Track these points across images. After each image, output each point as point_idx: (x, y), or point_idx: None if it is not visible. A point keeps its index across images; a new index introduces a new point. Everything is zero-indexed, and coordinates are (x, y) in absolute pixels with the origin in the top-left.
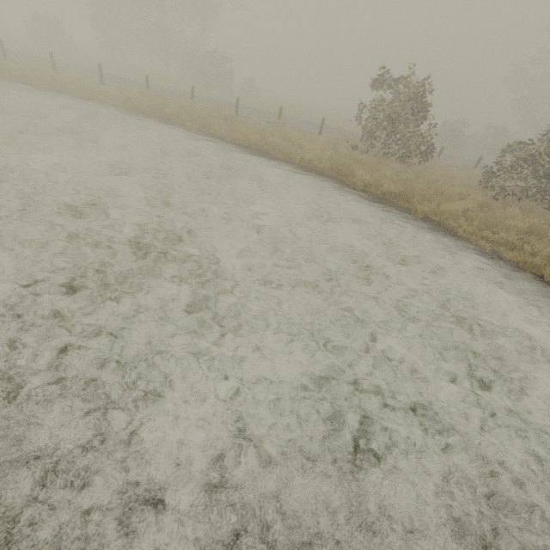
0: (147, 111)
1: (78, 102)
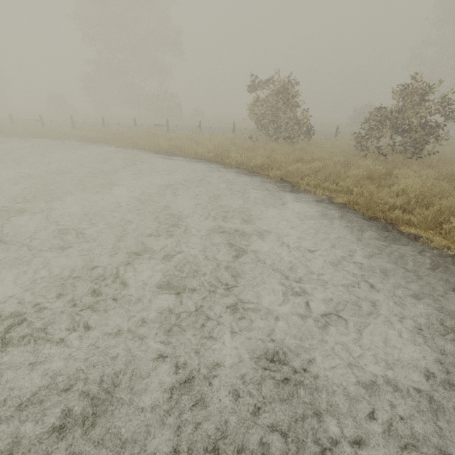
0: (96, 140)
1: (46, 142)
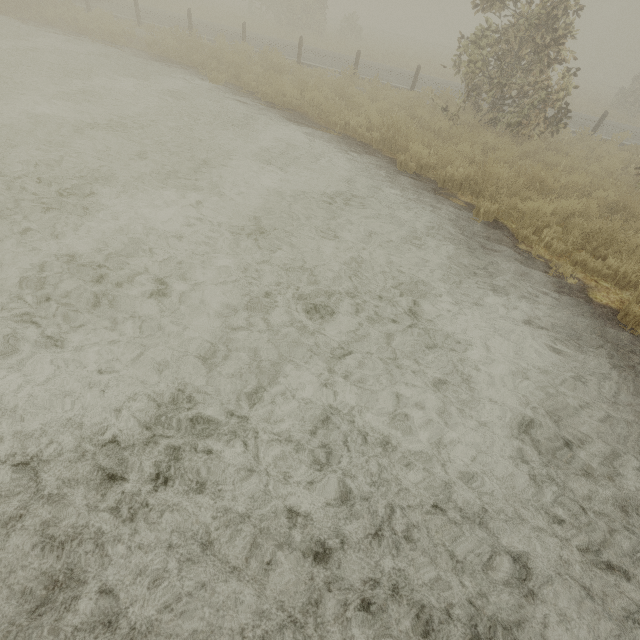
0: (175, 58)
1: (92, 47)
